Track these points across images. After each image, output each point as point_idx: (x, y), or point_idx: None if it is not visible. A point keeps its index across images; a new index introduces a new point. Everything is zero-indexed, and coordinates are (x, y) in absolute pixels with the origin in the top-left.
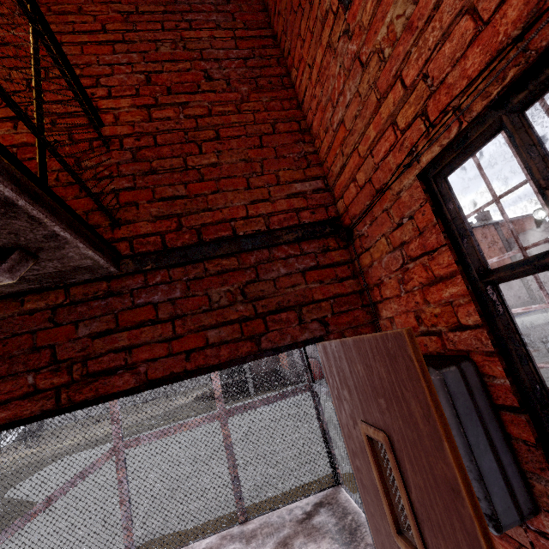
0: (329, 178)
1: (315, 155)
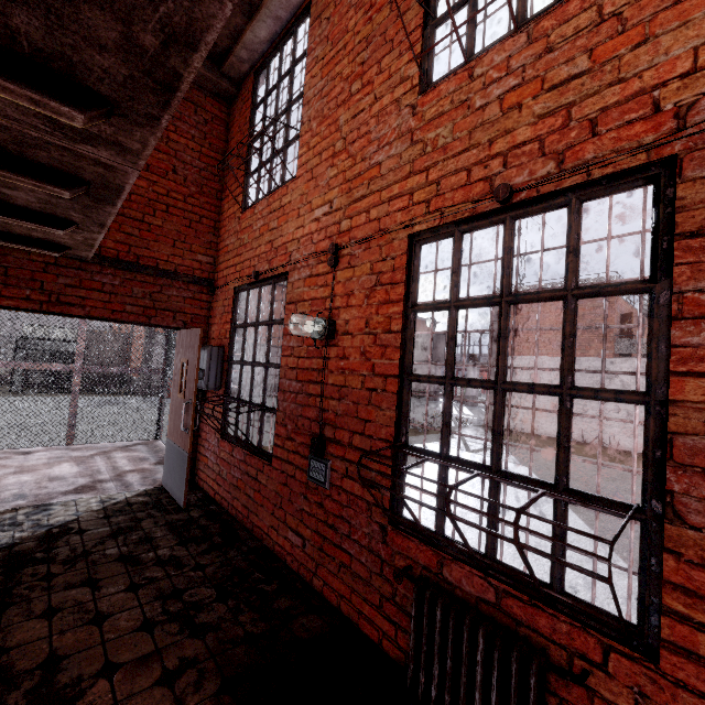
0: (218, 260)
1: (216, 244)
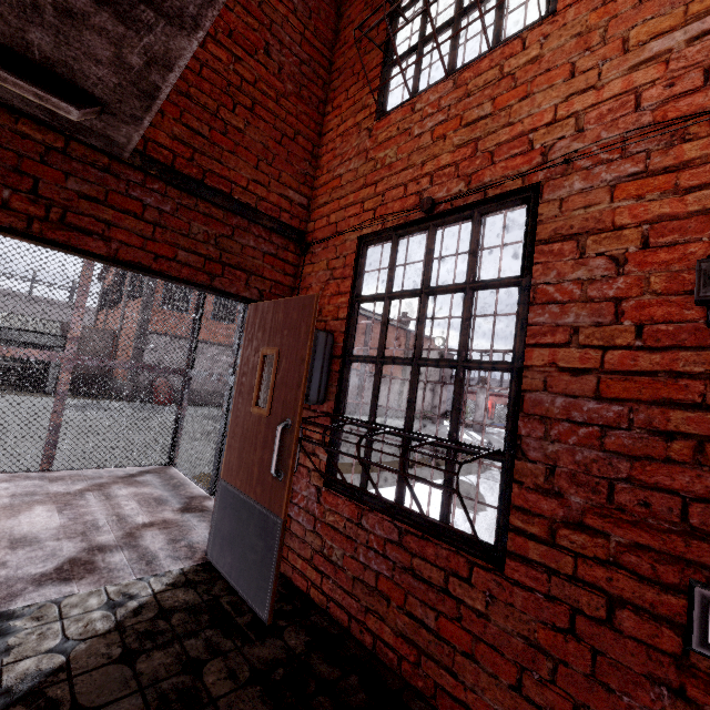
0: (313, 203)
1: (312, 179)
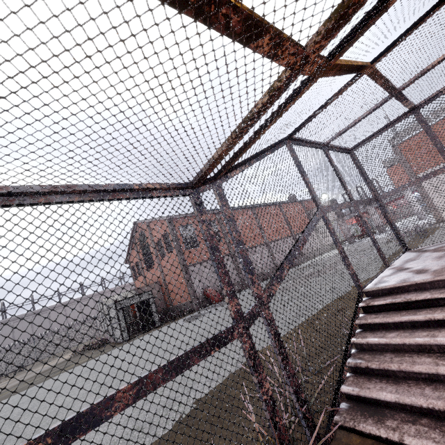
0: None
1: None
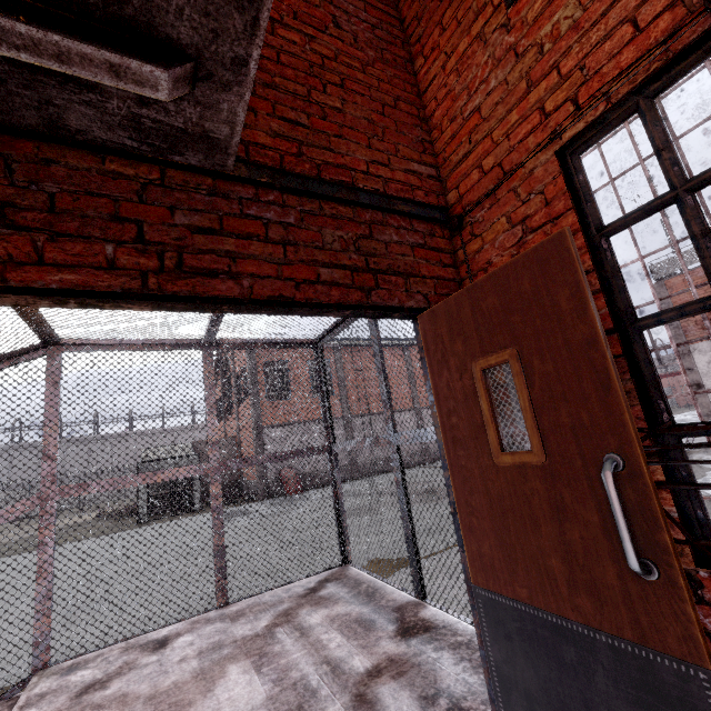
0: (444, 169)
1: (431, 145)
